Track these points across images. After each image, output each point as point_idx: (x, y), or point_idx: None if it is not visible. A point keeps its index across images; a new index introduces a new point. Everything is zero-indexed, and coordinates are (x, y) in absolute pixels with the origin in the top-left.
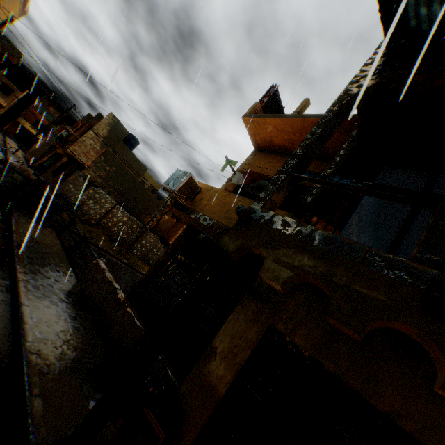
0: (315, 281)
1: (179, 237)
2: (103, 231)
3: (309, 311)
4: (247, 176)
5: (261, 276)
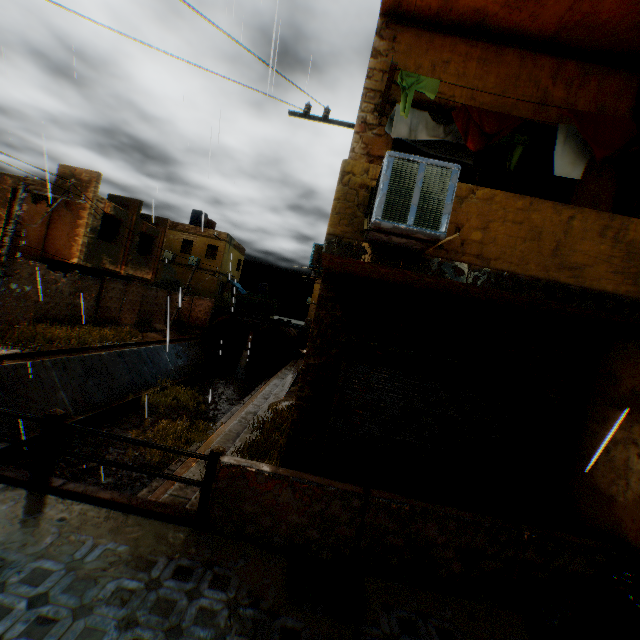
0: None
1: (322, 303)
2: None
3: None
4: (466, 125)
5: None
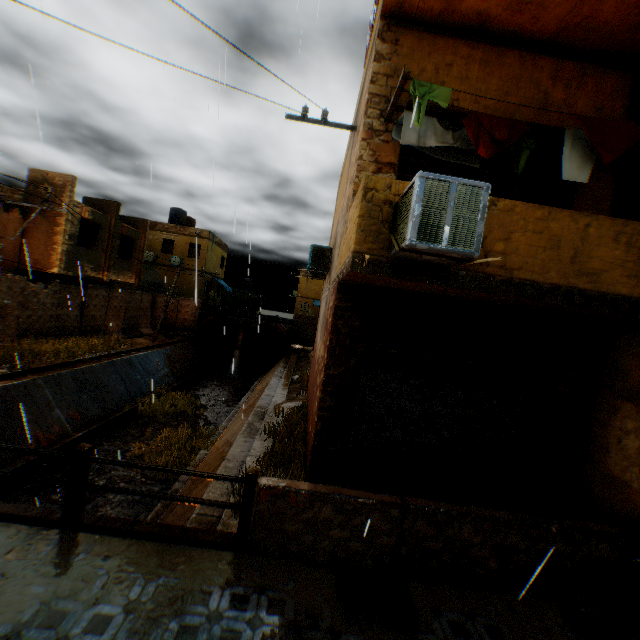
0: None
1: (339, 314)
2: None
3: None
4: (477, 132)
5: None
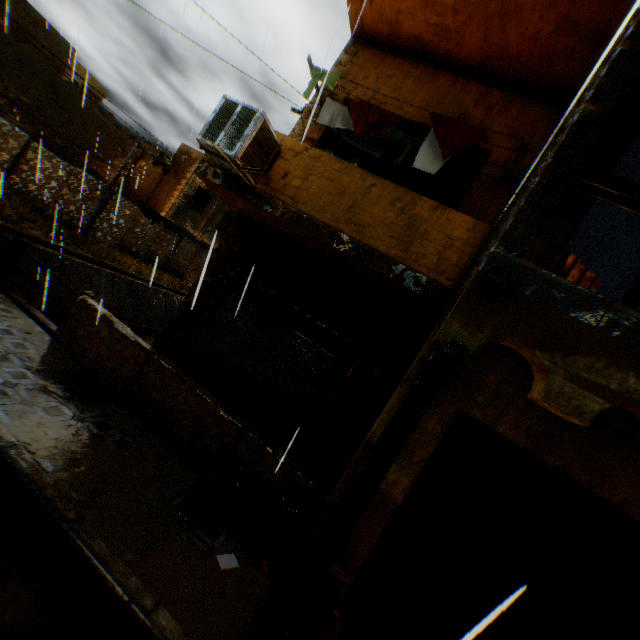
0: (632, 410)
1: (226, 237)
2: (23, 202)
3: (518, 391)
4: (359, 116)
5: (534, 399)
